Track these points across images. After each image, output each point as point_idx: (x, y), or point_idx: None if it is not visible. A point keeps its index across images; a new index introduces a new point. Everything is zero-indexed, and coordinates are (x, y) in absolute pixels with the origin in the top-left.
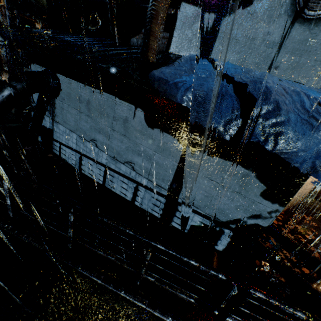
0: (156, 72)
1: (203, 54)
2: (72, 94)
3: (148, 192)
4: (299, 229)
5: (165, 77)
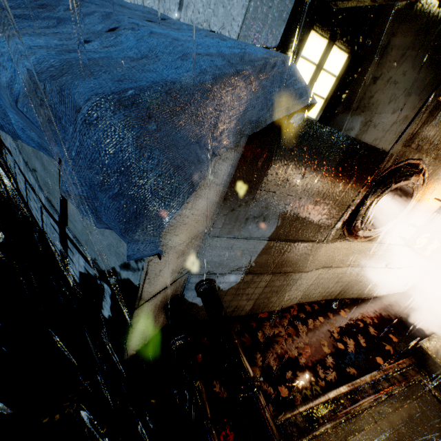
0: None
1: None
2: None
3: (48, 216)
4: (335, 332)
5: None
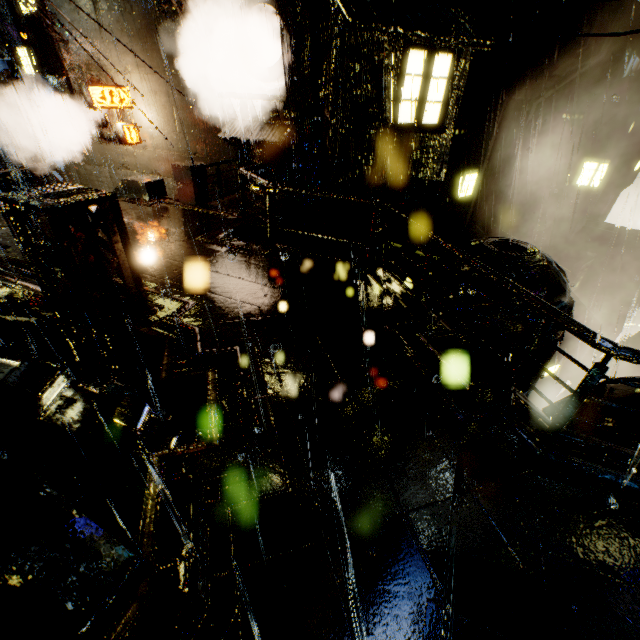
0: None
1: None
2: None
3: None
4: None
5: None
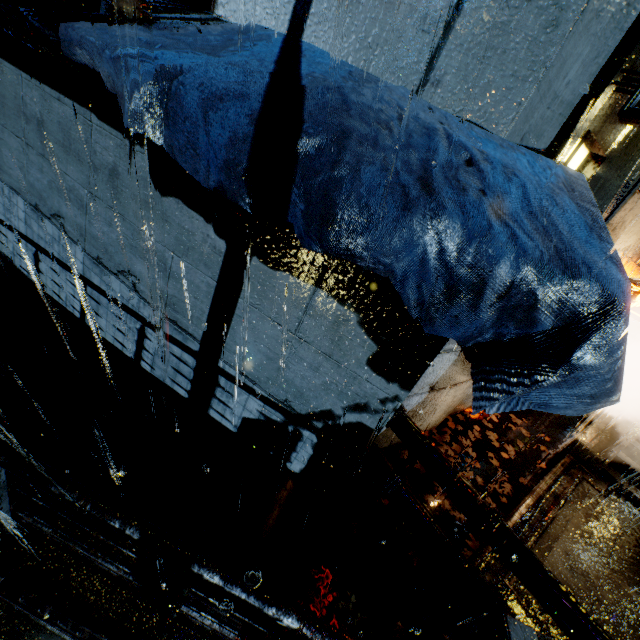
0: (87, 25)
1: (287, 31)
2: (9, 97)
3: (164, 343)
4: (494, 441)
5: (94, 38)
